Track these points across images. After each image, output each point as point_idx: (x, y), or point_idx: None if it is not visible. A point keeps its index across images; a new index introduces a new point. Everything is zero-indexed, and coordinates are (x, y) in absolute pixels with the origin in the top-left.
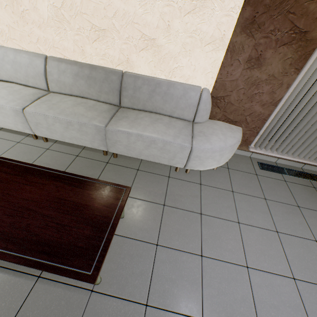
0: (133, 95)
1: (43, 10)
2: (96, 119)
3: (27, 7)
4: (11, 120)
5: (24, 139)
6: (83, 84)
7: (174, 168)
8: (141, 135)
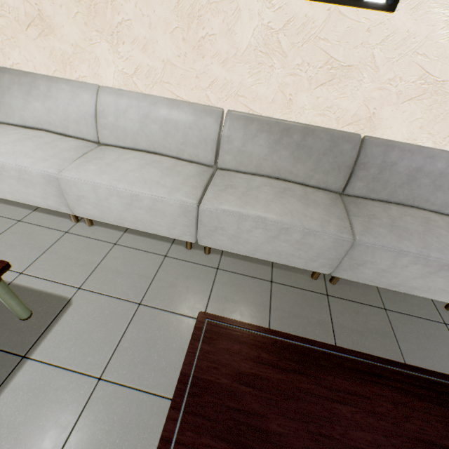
0: (376, 177)
1: (242, 35)
2: (330, 222)
3: (215, 29)
4: (166, 221)
5: (170, 249)
6: (286, 157)
7: (439, 304)
8: (425, 255)
